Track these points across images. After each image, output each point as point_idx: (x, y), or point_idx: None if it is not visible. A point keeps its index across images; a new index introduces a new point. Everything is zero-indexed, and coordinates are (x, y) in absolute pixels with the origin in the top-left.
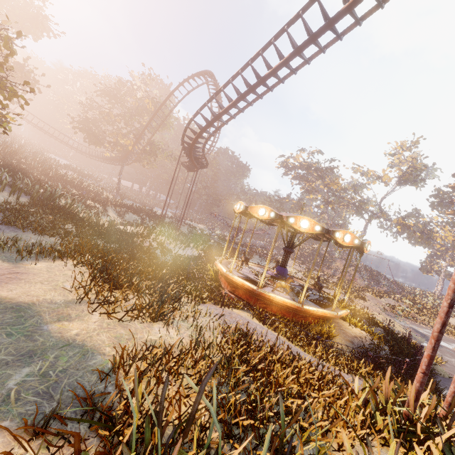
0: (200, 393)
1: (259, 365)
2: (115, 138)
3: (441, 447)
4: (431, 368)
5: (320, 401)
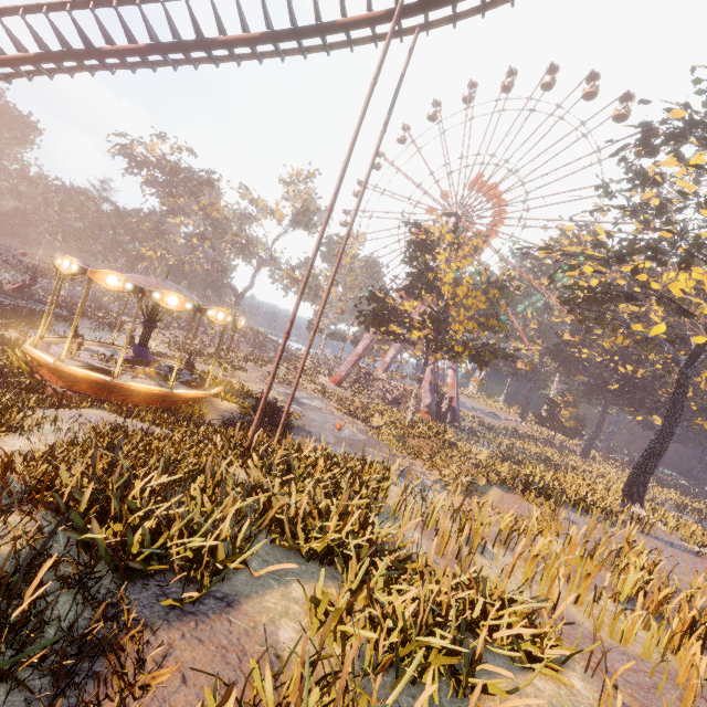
0: (116, 453)
1: (141, 444)
2: None
3: (260, 455)
4: (290, 423)
5: (192, 456)
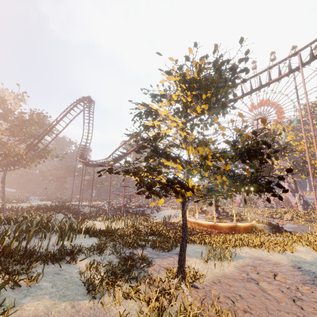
0: None
1: None
2: (7, 150)
3: None
4: None
5: None
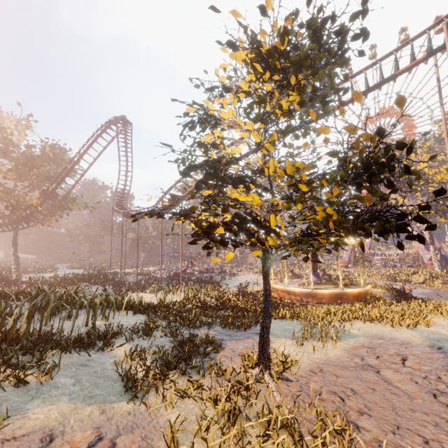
0: None
1: None
2: (15, 201)
3: None
4: None
5: None
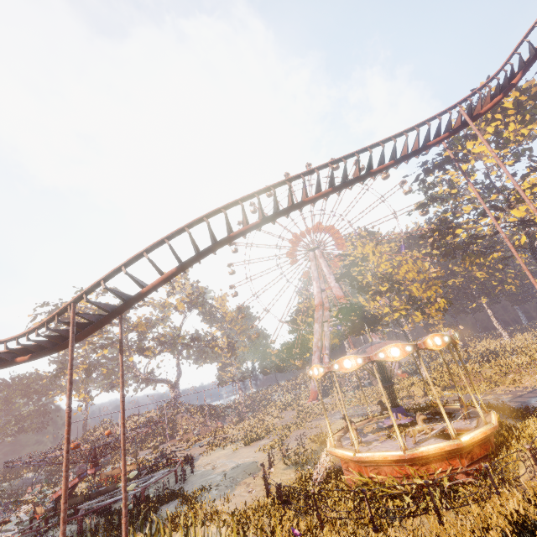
0: None
1: None
2: None
3: None
4: None
5: None
